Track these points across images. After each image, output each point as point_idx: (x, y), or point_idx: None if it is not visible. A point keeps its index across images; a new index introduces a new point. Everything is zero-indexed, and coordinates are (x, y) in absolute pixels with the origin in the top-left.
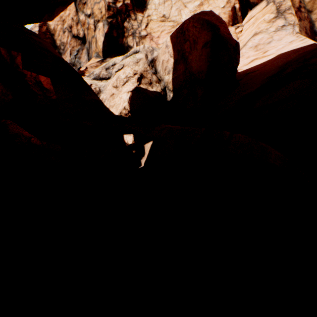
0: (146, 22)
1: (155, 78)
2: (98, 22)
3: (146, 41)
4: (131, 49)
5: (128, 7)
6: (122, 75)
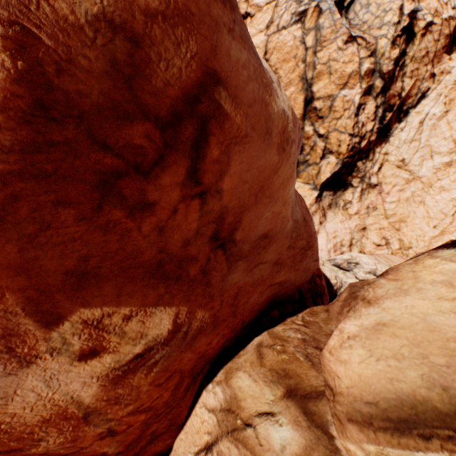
0: (380, 161)
1: None
2: (330, 153)
3: (373, 192)
4: (351, 187)
5: (370, 144)
6: None
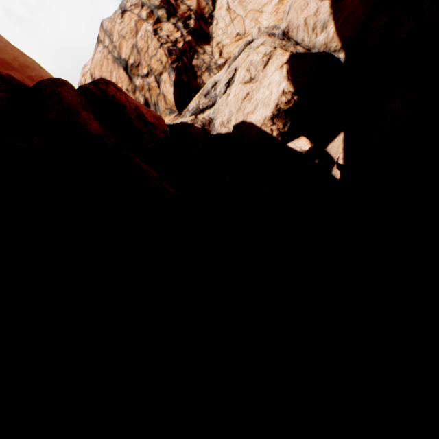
0: (218, 51)
1: (300, 48)
2: (160, 75)
3: None
4: None
5: (191, 44)
6: (256, 56)
